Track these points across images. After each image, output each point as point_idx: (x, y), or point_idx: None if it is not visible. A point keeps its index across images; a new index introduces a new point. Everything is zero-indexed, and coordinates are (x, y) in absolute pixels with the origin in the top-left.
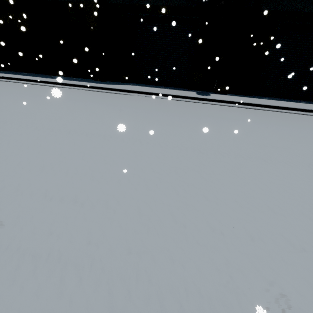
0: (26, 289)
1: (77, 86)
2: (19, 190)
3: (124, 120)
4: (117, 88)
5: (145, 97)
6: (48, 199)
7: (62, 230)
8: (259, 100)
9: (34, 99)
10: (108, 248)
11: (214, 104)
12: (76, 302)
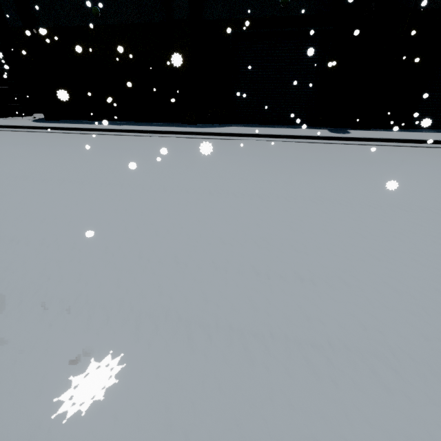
0: (340, 383)
1: (165, 133)
2: (219, 268)
3: (263, 173)
4: (220, 132)
5: (262, 141)
6: (264, 277)
7: (319, 314)
8: (423, 134)
9: (126, 153)
10: (397, 334)
11: (362, 145)
12: (414, 398)
